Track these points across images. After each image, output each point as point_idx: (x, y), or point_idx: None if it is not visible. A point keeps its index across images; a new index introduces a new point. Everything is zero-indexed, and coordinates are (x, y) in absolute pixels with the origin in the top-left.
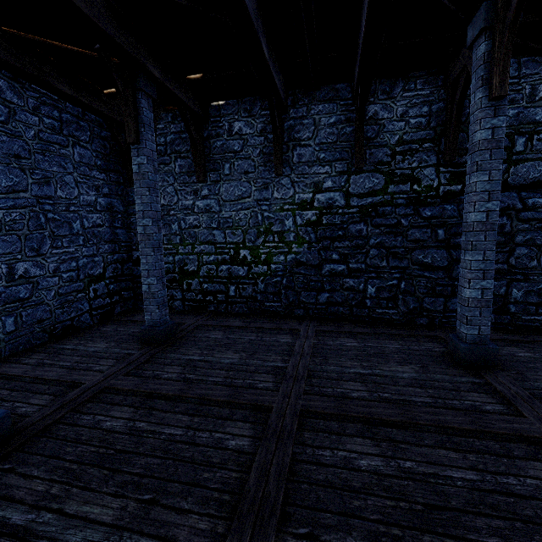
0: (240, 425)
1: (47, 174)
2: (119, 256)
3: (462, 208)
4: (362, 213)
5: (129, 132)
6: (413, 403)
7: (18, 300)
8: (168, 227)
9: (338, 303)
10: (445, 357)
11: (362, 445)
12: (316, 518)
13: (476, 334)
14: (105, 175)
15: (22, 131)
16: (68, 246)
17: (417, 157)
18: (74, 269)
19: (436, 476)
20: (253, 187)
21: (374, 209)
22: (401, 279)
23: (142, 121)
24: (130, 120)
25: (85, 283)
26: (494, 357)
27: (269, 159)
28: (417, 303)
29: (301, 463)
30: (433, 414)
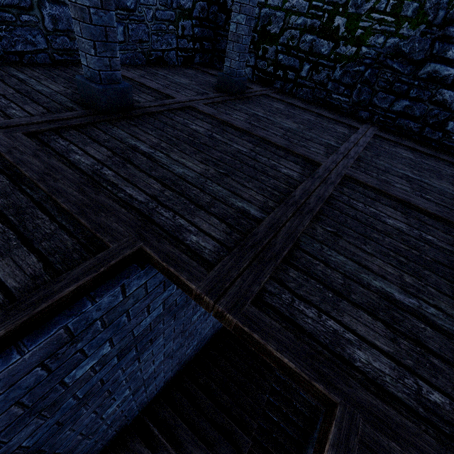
0: (291, 164)
1: None
2: None
3: None
4: None
5: None
6: (453, 211)
7: (125, 8)
8: None
9: (412, 117)
10: None
11: (392, 212)
12: (341, 228)
13: None
14: None
15: None
16: None
17: None
18: None
19: (452, 252)
20: None
21: None
22: None
23: None
24: None
25: (176, 15)
26: None
27: None
28: None
29: (336, 201)
30: None
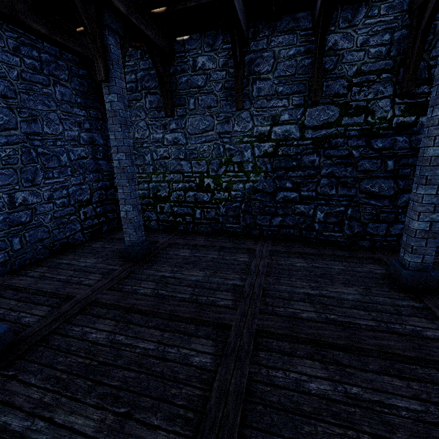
0: (203, 342)
1: (33, 113)
2: (103, 183)
3: (414, 140)
4: (316, 145)
5: (99, 70)
6: (358, 326)
7: (20, 223)
8: (142, 158)
9: (289, 226)
10: (386, 280)
11: (311, 367)
12: None
13: (419, 262)
14: (85, 112)
15: (6, 72)
16: (58, 177)
17: (373, 89)
18: (65, 196)
19: (381, 404)
20: (216, 121)
21: (327, 141)
22: (348, 206)
23: (110, 58)
24: (99, 58)
25: (76, 207)
26: (434, 283)
27: (230, 93)
28: (361, 228)
29: (256, 383)
30: (377, 339)
